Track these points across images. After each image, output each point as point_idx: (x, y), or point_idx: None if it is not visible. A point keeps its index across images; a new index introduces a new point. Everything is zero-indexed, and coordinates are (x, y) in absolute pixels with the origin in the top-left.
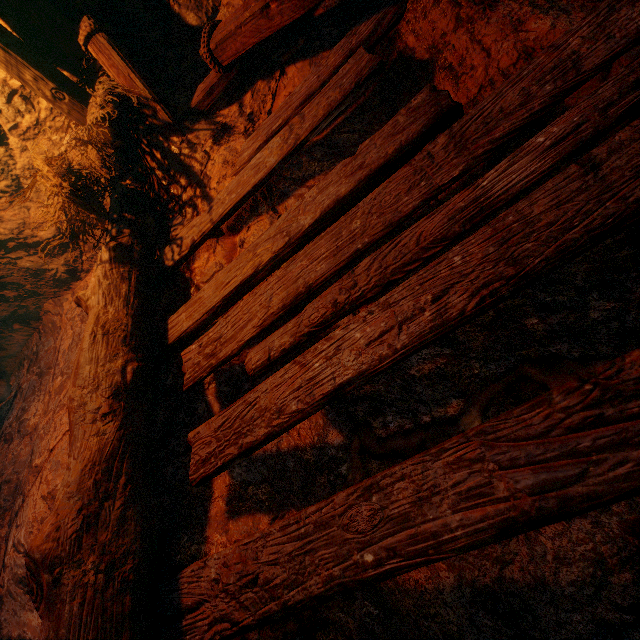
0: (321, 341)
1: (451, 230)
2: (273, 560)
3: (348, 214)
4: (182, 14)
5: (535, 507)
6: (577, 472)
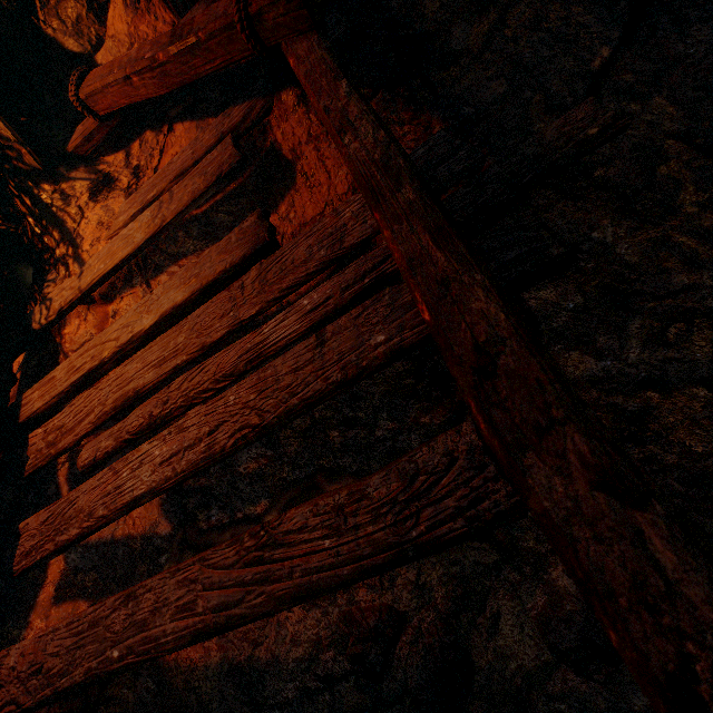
0: (133, 451)
1: (237, 368)
2: (56, 652)
3: (179, 325)
4: (59, 39)
5: (213, 622)
6: (240, 598)
